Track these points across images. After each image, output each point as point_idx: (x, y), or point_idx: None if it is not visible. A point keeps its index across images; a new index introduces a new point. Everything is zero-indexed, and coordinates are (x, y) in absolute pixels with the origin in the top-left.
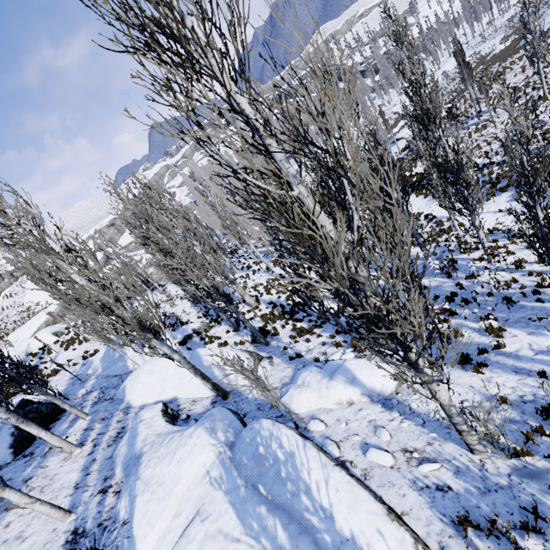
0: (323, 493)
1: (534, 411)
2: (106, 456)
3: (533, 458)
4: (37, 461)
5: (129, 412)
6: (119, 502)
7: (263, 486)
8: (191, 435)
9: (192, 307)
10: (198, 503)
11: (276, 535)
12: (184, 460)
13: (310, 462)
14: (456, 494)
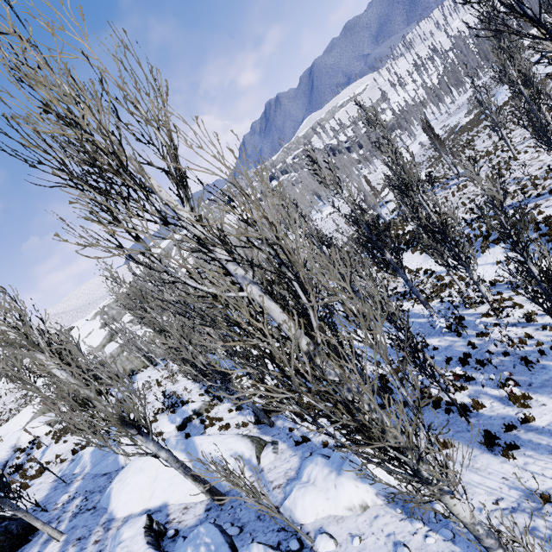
0: None
1: None
2: None
3: None
4: None
5: (110, 527)
6: None
7: None
8: None
9: (194, 383)
10: None
11: None
12: None
13: None
14: None
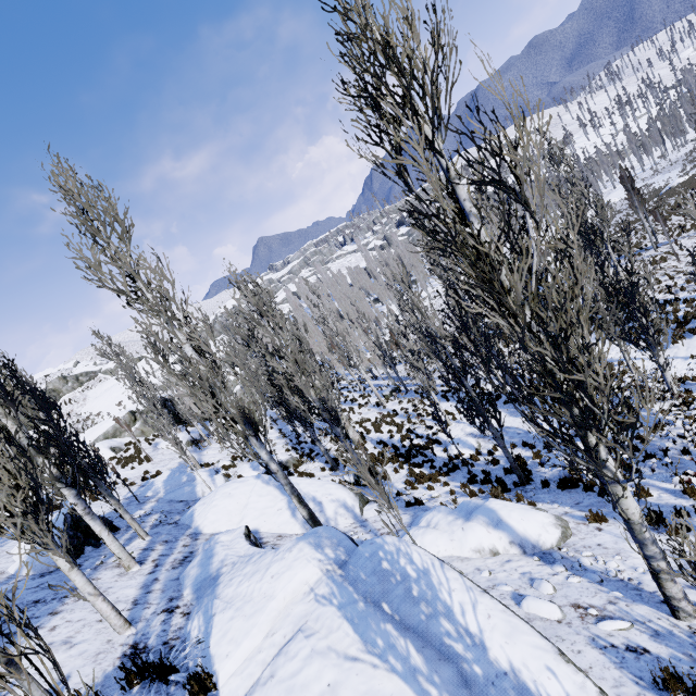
0: (470, 617)
1: None
2: (171, 577)
3: None
4: (87, 573)
5: (198, 538)
6: (191, 622)
7: (388, 605)
8: (290, 549)
9: (281, 436)
10: (299, 620)
11: (408, 656)
12: (281, 574)
13: (451, 583)
14: (656, 658)
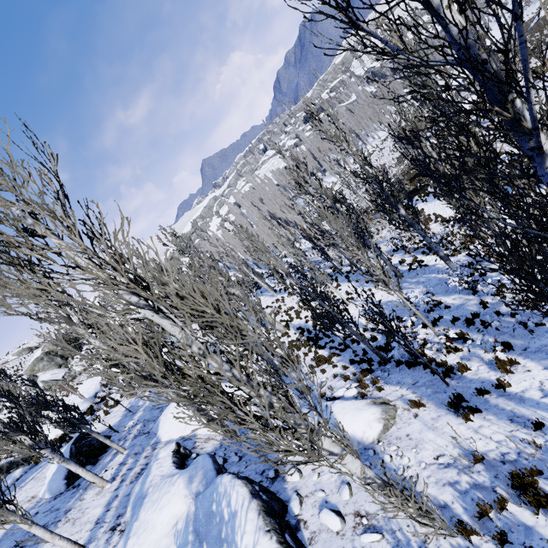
0: None
1: (510, 475)
2: (126, 493)
3: (481, 538)
4: (79, 493)
5: (156, 447)
6: (119, 541)
7: (206, 545)
8: (174, 483)
9: None
10: None
11: None
12: (164, 508)
13: (247, 525)
14: None
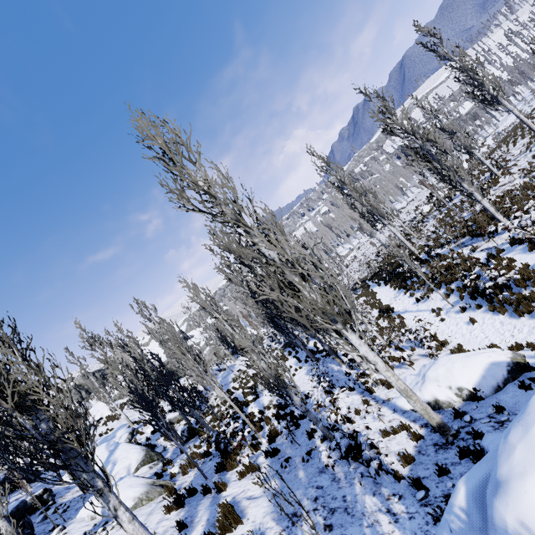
0: None
1: None
2: None
3: None
4: None
5: None
6: None
7: None
8: None
9: None
10: None
11: None
12: None
13: None
14: None
